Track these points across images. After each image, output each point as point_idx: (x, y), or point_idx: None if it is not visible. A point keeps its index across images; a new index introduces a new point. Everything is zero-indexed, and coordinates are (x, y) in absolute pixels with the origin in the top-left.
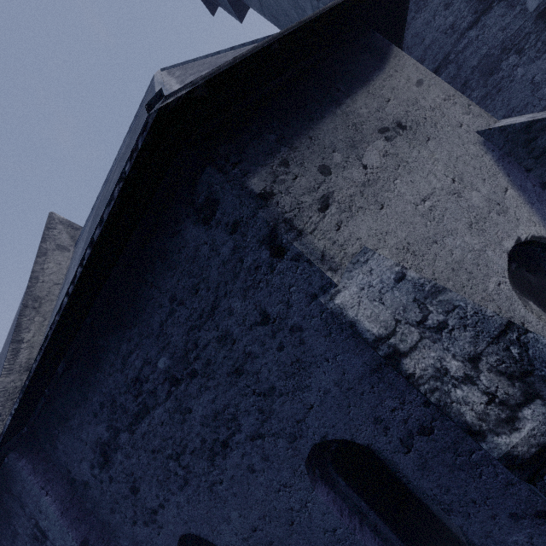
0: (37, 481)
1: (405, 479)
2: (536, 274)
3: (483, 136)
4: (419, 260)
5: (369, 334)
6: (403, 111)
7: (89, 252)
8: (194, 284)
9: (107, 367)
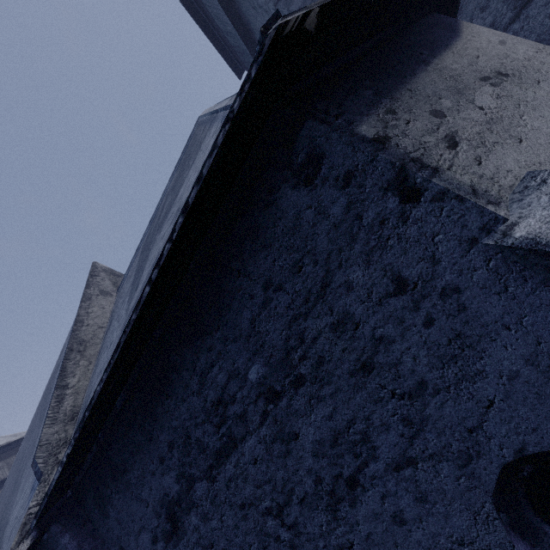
0: None
1: None
2: None
3: None
4: None
5: None
6: (497, 63)
7: (181, 220)
8: (295, 261)
9: (179, 390)
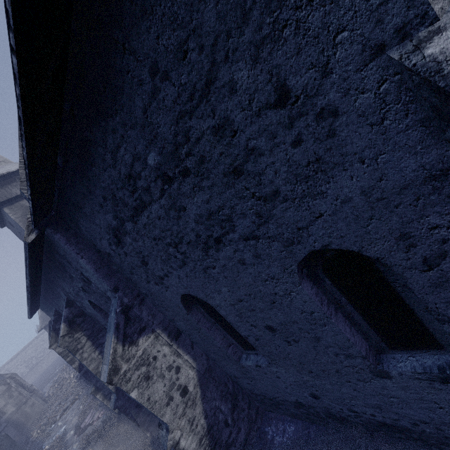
0: (73, 249)
1: (400, 288)
2: None
3: None
4: None
5: None
6: None
7: None
8: (180, 41)
9: (99, 162)
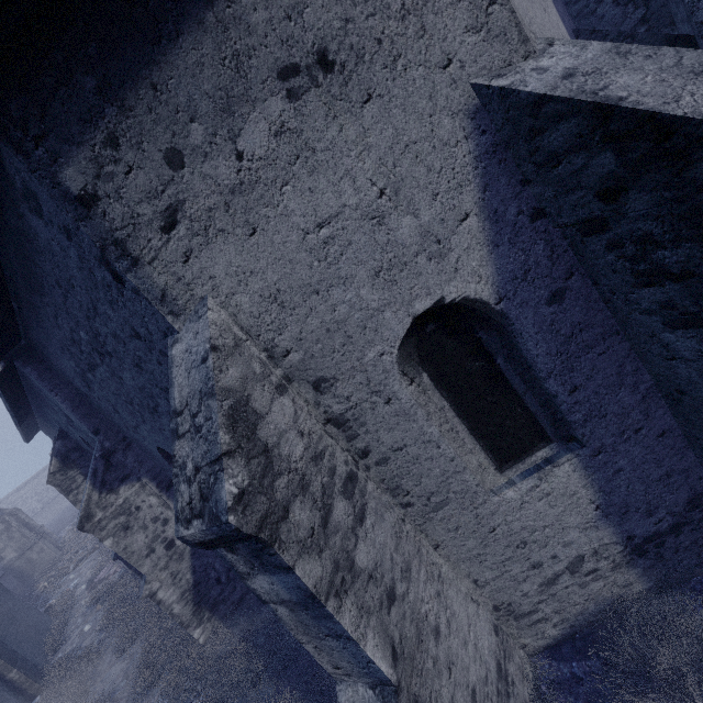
0: (46, 385)
1: None
2: (459, 340)
3: (479, 95)
4: (287, 314)
5: (173, 403)
6: (339, 18)
7: None
8: (67, 278)
9: (47, 320)
